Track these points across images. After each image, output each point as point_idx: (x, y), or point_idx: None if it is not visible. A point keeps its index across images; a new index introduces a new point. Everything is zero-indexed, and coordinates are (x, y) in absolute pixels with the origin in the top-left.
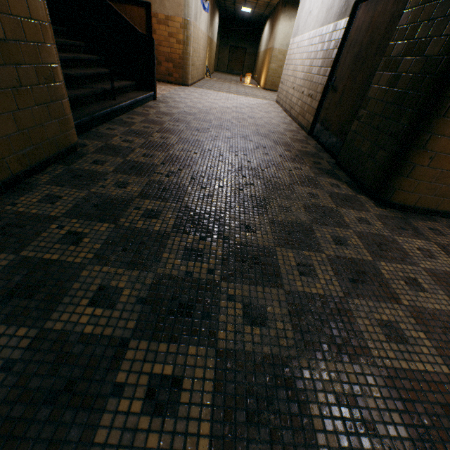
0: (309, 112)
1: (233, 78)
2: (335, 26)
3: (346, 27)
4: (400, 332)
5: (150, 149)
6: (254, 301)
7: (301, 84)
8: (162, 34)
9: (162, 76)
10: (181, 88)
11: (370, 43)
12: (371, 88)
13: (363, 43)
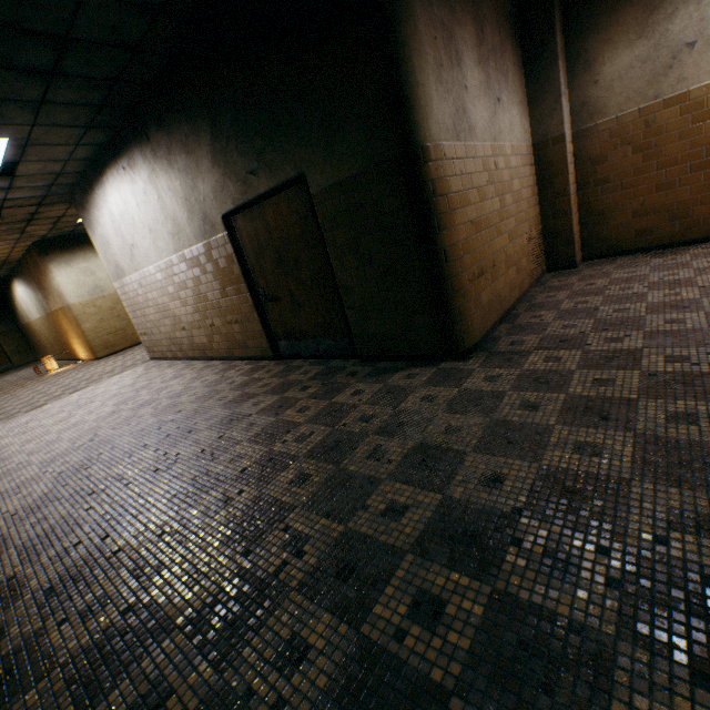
0: (251, 338)
1: (9, 379)
2: (209, 245)
3: (232, 241)
4: (681, 413)
5: (169, 566)
6: (660, 516)
7: (198, 318)
8: None
9: None
10: None
11: (289, 243)
12: (339, 276)
13: (278, 246)
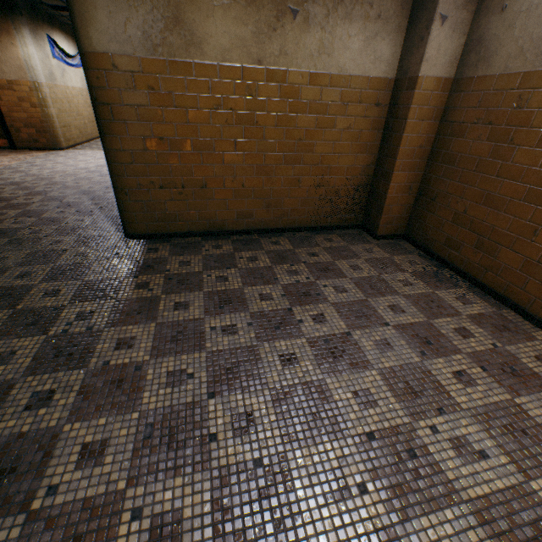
0: None
1: None
2: None
3: None
4: None
5: None
6: None
7: None
8: (11, 100)
9: (26, 144)
10: (49, 154)
11: None
12: None
13: None
